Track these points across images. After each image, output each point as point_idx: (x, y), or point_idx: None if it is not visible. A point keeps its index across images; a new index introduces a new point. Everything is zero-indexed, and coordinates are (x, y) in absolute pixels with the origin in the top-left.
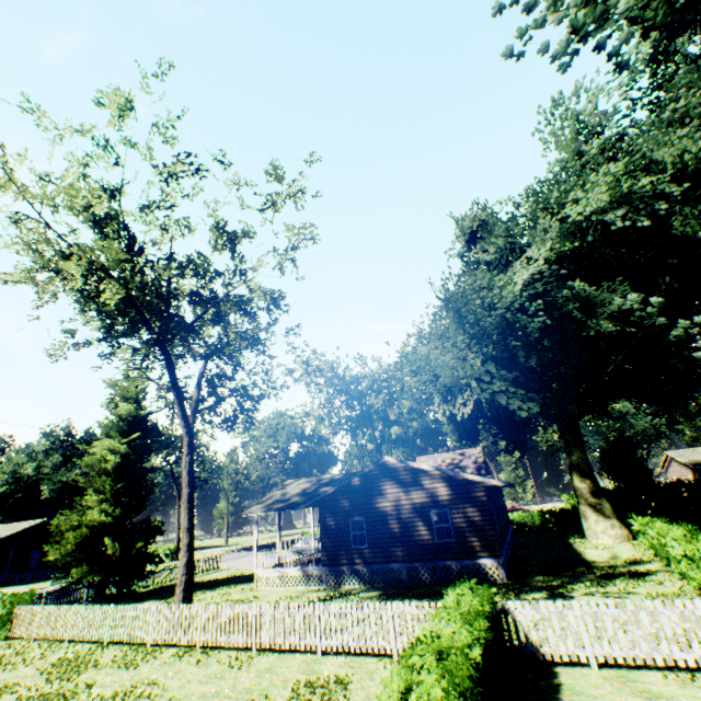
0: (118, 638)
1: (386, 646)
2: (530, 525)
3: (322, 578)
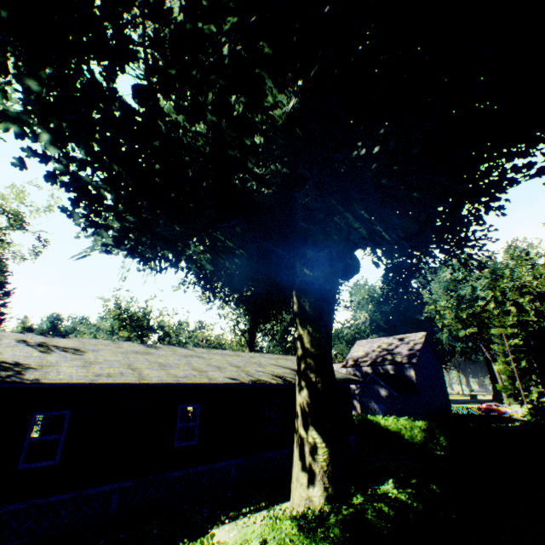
0: None
1: None
2: (407, 440)
3: None
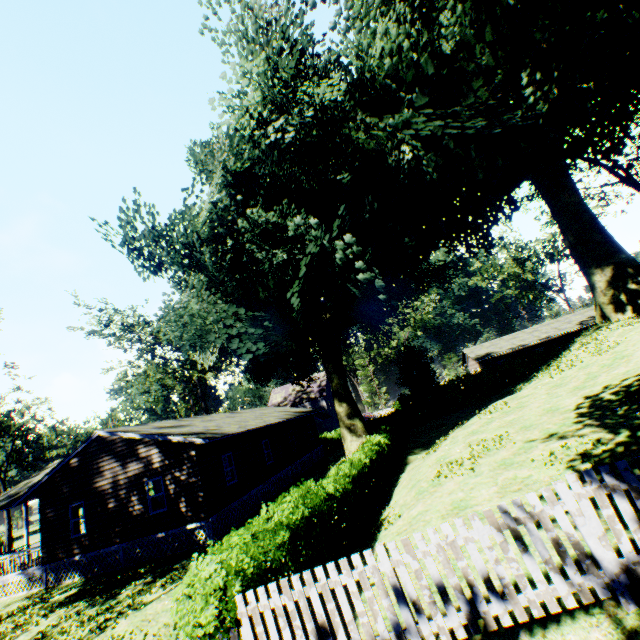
0: None
1: None
2: None
3: (43, 579)
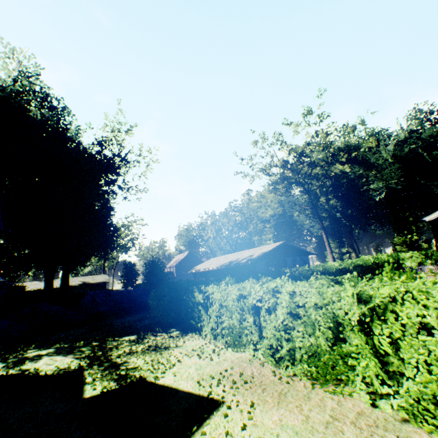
0: None
1: None
2: None
3: None
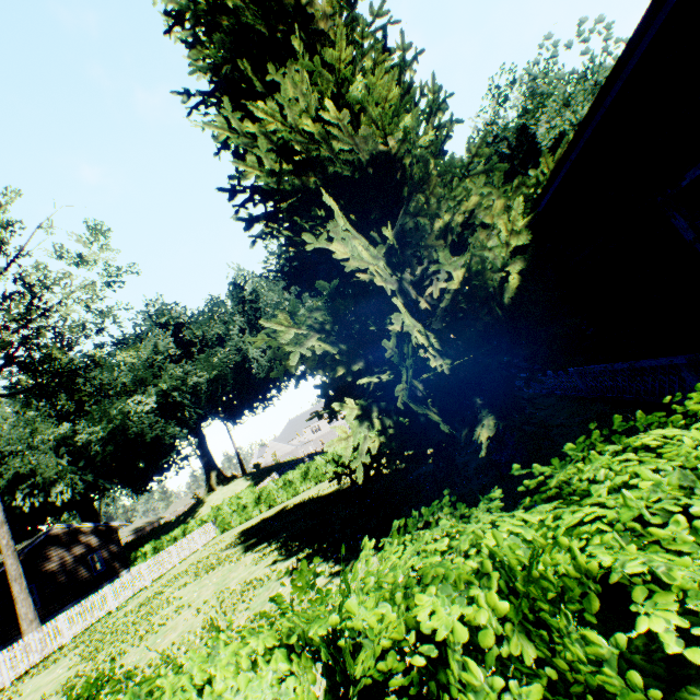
0: (28, 666)
1: (198, 546)
2: None
3: None
